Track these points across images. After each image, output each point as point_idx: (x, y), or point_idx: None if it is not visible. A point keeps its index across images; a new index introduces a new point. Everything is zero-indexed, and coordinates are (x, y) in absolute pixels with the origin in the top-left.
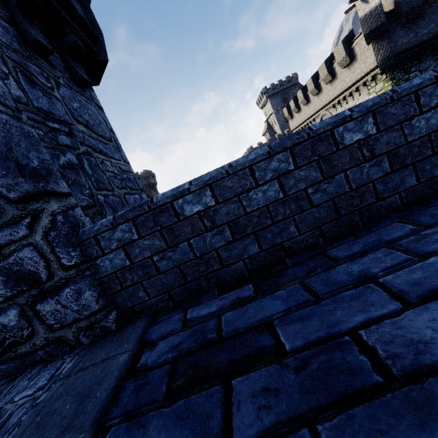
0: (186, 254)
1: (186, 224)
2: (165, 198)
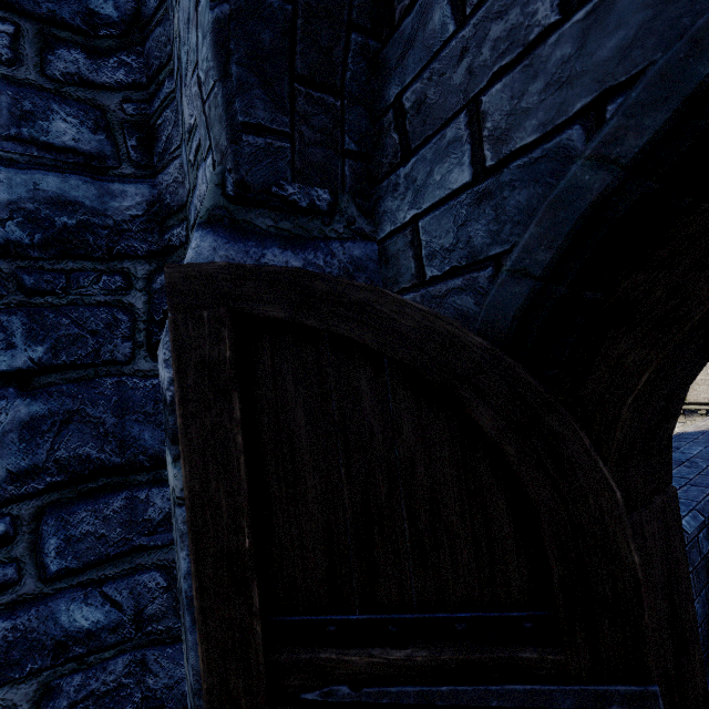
0: (704, 606)
1: (704, 564)
2: (695, 530)
